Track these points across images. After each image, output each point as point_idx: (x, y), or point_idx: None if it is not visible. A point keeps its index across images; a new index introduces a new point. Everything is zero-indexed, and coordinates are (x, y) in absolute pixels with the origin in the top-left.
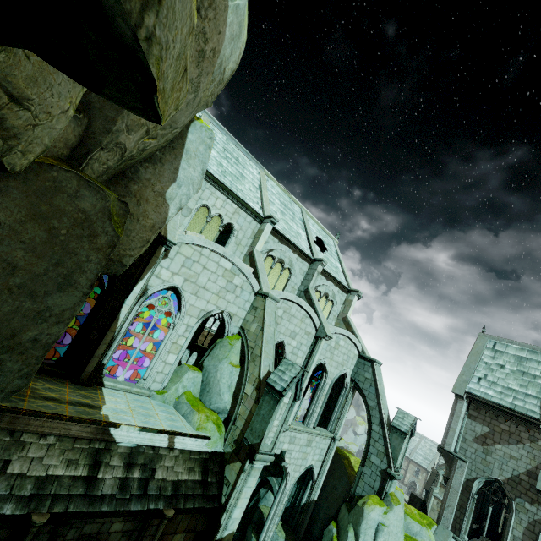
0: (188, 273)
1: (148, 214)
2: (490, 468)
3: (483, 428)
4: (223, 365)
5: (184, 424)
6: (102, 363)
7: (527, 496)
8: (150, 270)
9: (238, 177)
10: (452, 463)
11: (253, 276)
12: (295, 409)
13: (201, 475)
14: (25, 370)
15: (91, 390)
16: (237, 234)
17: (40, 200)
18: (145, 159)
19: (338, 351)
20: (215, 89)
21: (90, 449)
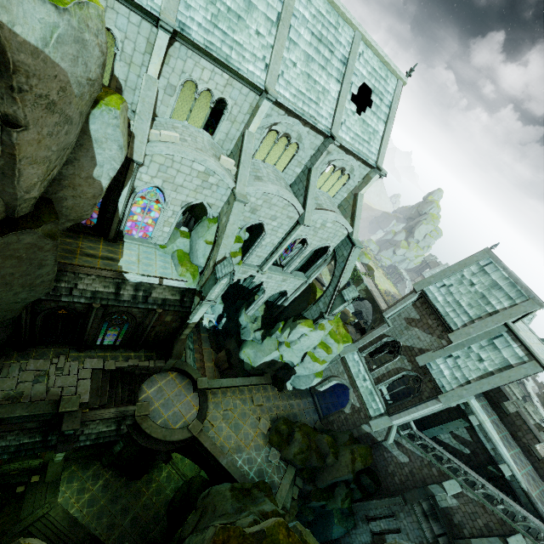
0: (165, 176)
1: (86, 191)
2: (401, 336)
3: (415, 316)
4: (200, 241)
5: (172, 271)
6: (121, 229)
7: (409, 358)
8: (130, 180)
9: (241, 15)
10: (382, 323)
11: (227, 177)
12: (270, 264)
13: (180, 297)
14: (47, 288)
15: (116, 246)
16: (231, 110)
17: (4, 252)
18: (63, 164)
19: (323, 230)
20: (92, 89)
21: (114, 282)
